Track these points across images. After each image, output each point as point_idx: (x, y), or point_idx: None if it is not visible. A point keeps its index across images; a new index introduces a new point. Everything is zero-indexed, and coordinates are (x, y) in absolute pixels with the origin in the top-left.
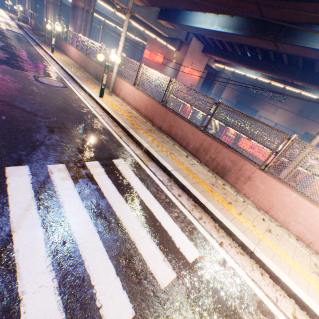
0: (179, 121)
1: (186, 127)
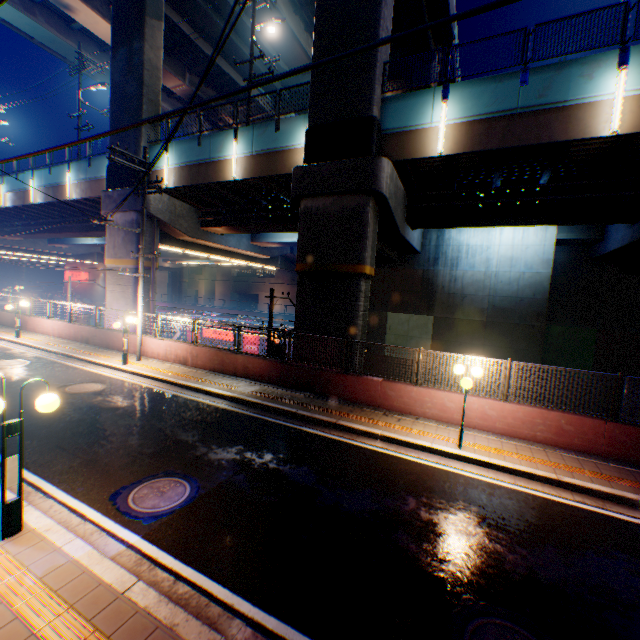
0: (4, 314)
1: (7, 315)
